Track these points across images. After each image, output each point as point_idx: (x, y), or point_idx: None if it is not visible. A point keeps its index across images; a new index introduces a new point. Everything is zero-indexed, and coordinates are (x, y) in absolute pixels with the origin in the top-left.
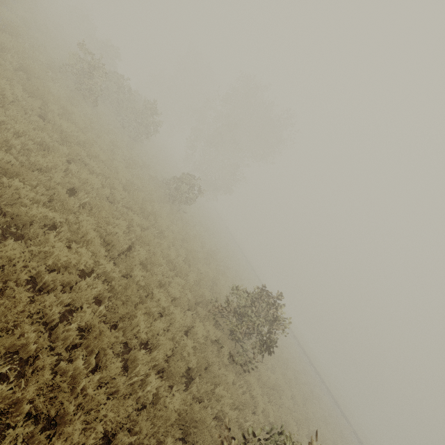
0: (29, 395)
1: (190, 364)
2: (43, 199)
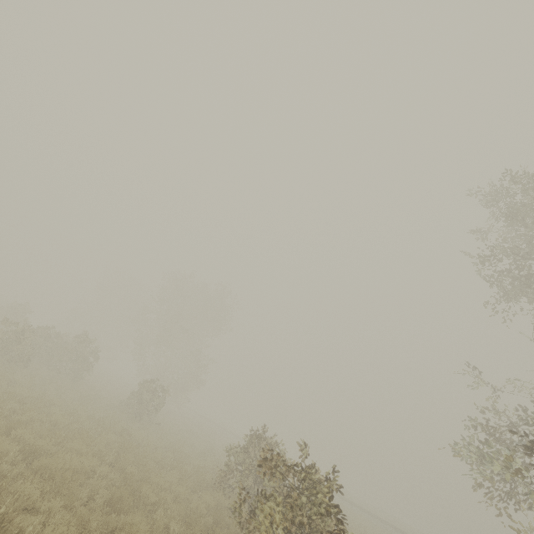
0: (93, 522)
1: (208, 524)
2: (37, 440)
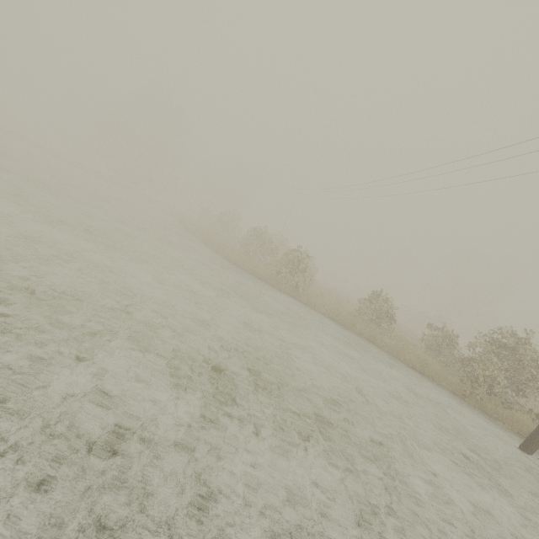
0: None
1: None
2: None
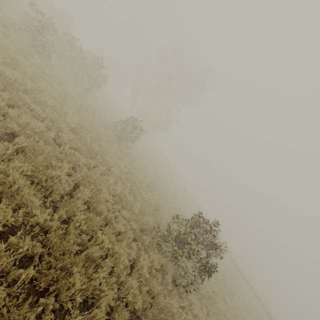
0: None
1: (135, 306)
2: None
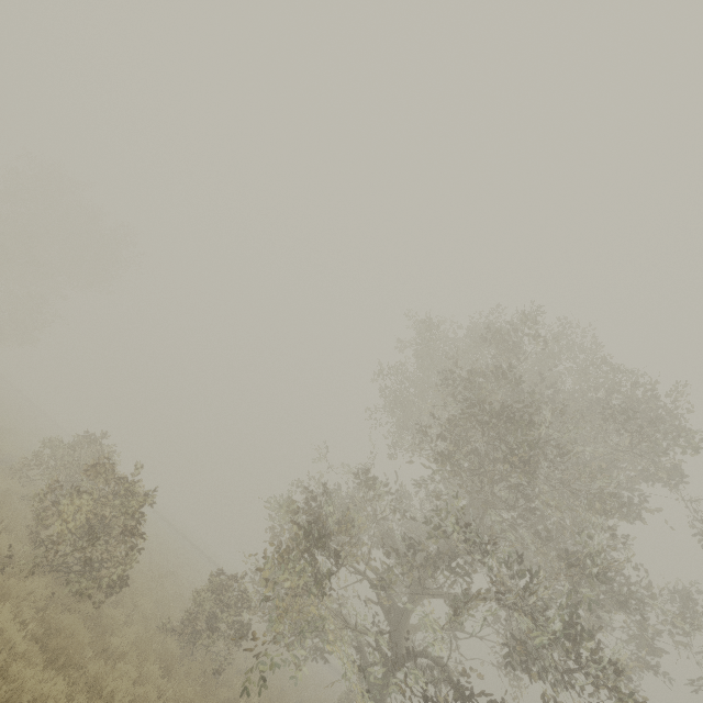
0: None
1: None
2: None
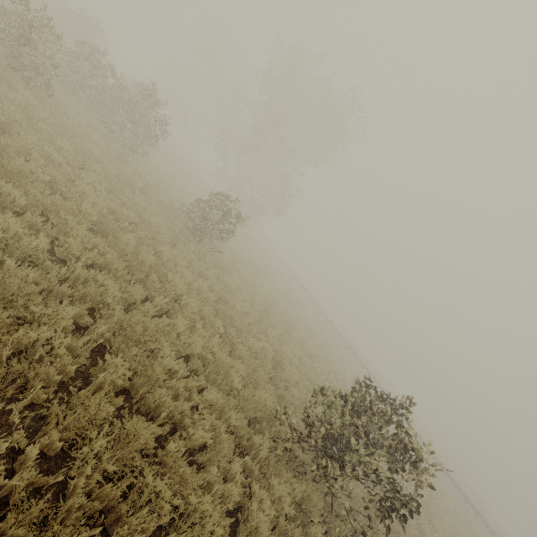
0: None
1: None
2: None
